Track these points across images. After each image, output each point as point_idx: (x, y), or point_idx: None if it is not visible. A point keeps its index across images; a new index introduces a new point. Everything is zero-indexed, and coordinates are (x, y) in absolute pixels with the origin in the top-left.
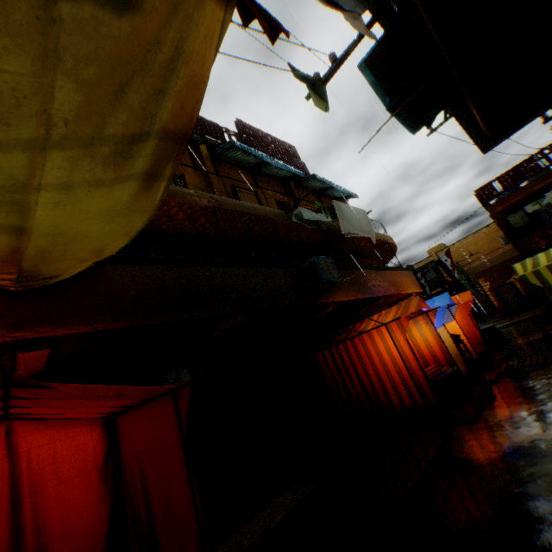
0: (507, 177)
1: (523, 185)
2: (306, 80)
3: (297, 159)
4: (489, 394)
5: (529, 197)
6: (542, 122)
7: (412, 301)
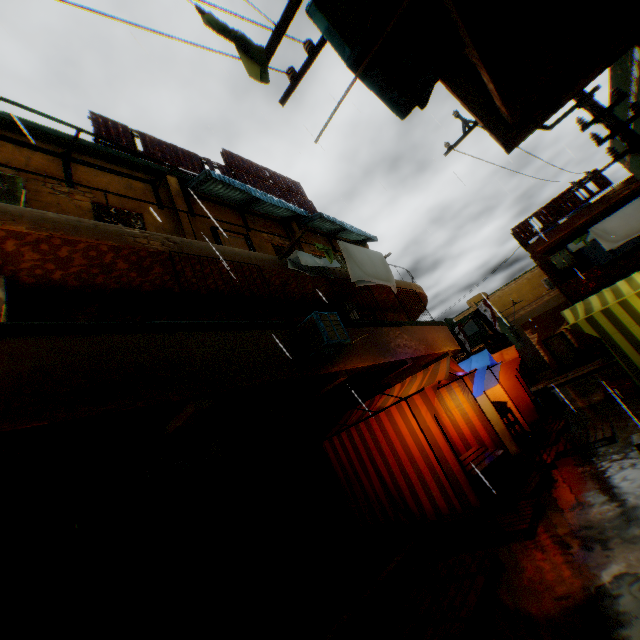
0: (546, 212)
1: (565, 221)
2: (231, 36)
3: (303, 197)
4: (548, 486)
5: (571, 233)
6: (580, 130)
7: (441, 364)
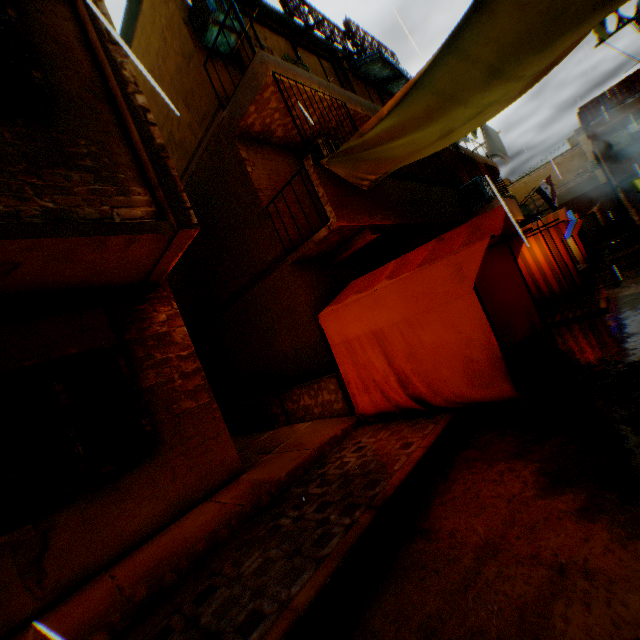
0: (616, 91)
1: (631, 101)
2: None
3: None
4: (614, 278)
5: (634, 114)
6: None
7: (558, 213)
